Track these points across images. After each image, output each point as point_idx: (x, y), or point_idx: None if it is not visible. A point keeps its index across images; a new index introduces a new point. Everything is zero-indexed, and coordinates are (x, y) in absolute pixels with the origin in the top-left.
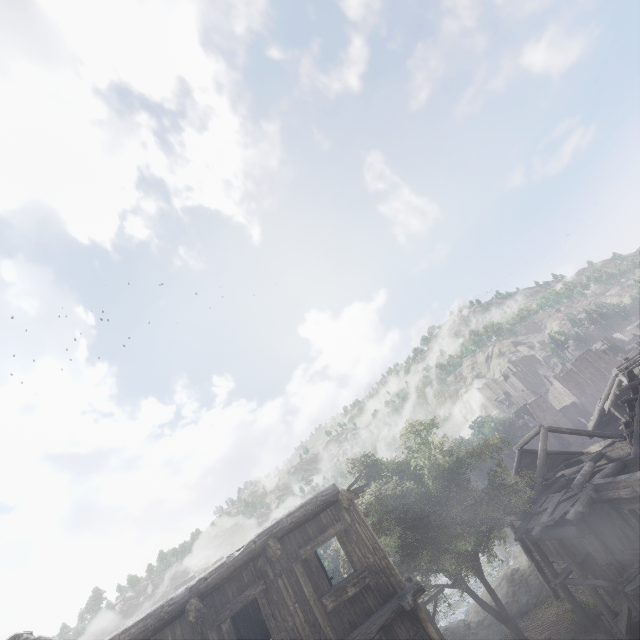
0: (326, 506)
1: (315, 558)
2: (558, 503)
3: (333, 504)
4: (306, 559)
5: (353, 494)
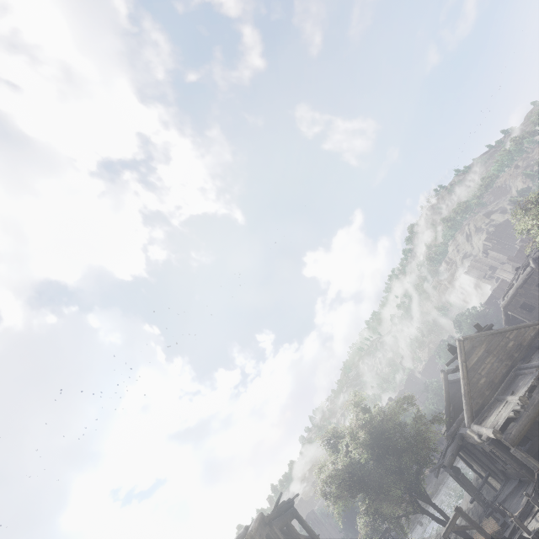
0: None
1: None
2: (447, 447)
3: None
4: None
5: (268, 518)
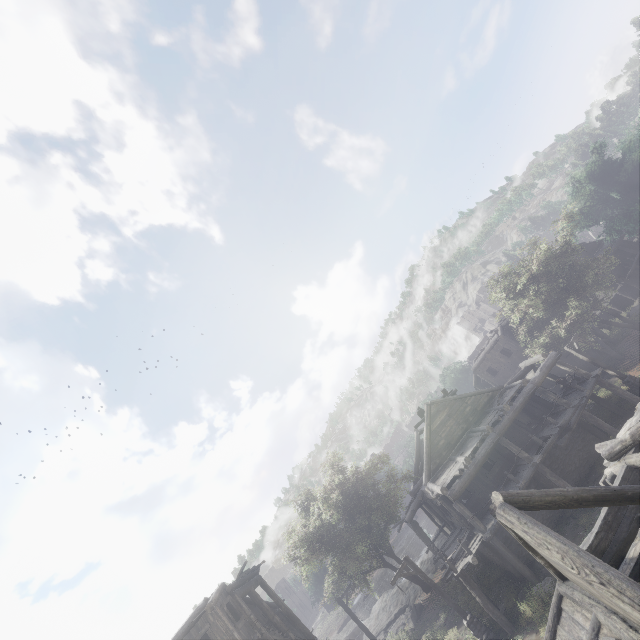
0: (200, 616)
1: None
2: (411, 503)
3: (204, 613)
4: None
5: (231, 588)
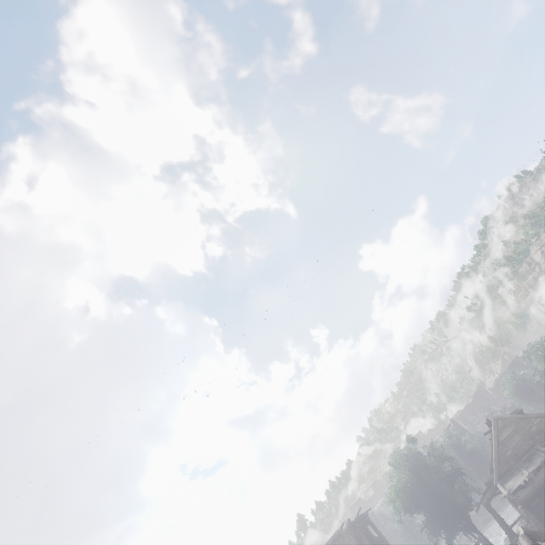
0: (339, 536)
1: None
2: (486, 490)
3: (341, 534)
4: None
5: (354, 523)
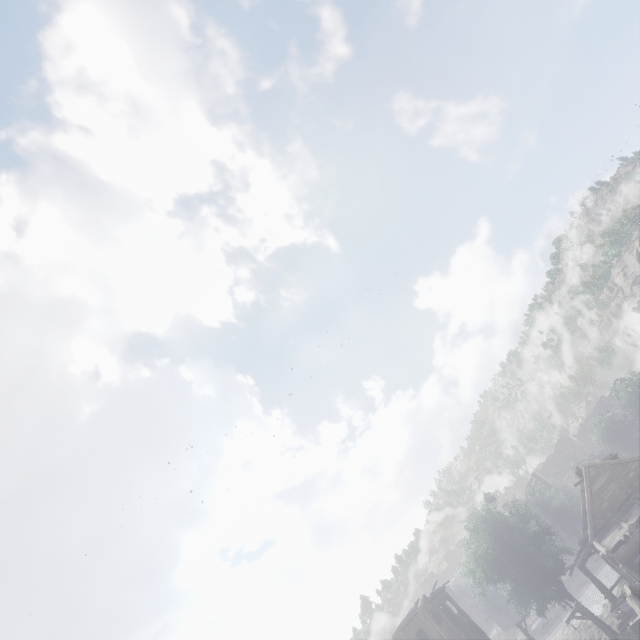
0: (414, 615)
1: (416, 636)
2: (580, 550)
3: (416, 614)
4: (413, 637)
5: (430, 599)
